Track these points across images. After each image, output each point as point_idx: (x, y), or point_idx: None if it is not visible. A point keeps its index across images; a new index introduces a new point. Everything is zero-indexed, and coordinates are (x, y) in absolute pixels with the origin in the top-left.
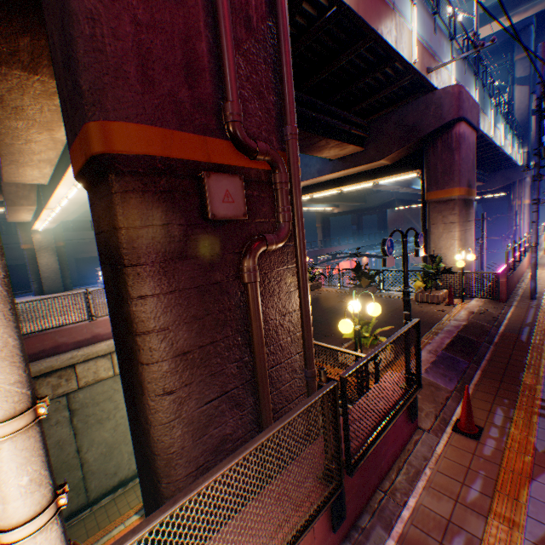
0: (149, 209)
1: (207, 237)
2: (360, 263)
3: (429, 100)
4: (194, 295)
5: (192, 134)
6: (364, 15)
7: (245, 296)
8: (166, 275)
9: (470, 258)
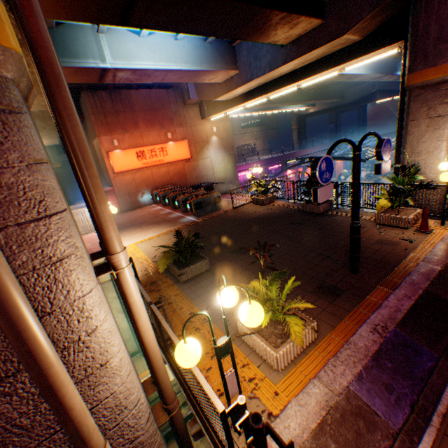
0: None
1: None
2: (334, 163)
3: None
4: None
5: None
6: None
7: None
8: None
9: None
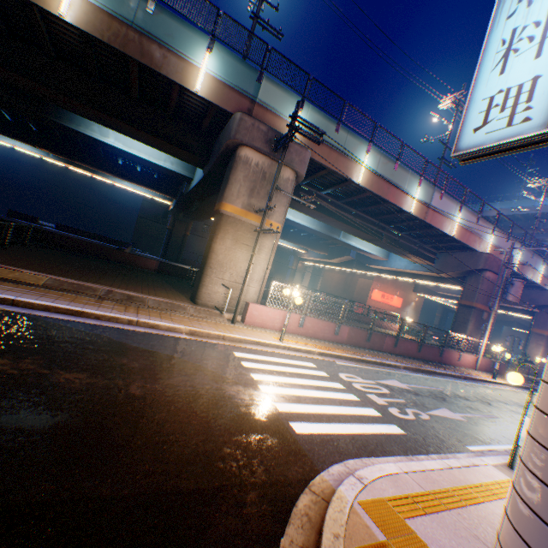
0: (475, 314)
1: (478, 320)
2: None
3: (543, 292)
4: (474, 327)
5: (483, 305)
6: (520, 273)
7: (478, 331)
8: (473, 323)
9: (542, 360)
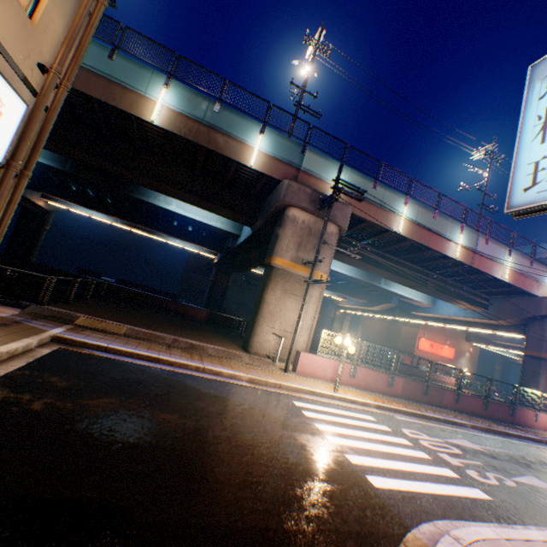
0: (546, 366)
1: None
2: None
3: None
4: None
5: None
6: None
7: None
8: (545, 377)
9: None
